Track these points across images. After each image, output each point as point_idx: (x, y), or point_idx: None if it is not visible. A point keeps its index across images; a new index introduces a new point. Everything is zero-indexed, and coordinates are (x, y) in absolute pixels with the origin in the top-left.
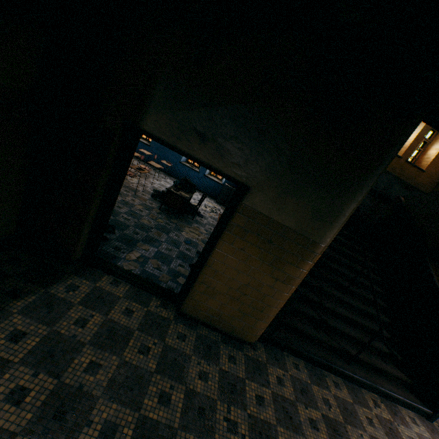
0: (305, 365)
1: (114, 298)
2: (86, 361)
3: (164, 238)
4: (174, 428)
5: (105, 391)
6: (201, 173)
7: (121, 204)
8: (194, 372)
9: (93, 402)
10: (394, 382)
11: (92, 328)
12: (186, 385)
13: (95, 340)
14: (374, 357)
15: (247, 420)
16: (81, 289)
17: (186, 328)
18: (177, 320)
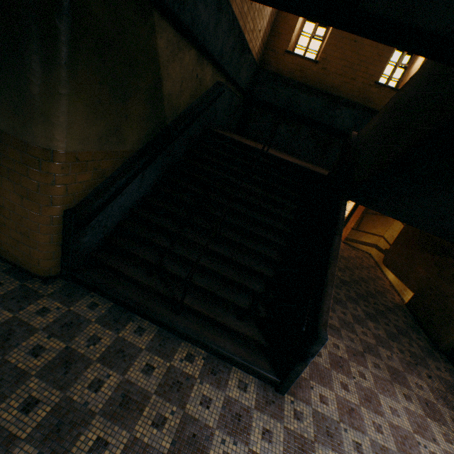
0: (112, 307)
1: None
2: None
3: None
4: None
5: None
6: None
7: None
8: None
9: None
10: (246, 343)
11: None
12: None
13: None
14: (223, 311)
15: None
16: None
17: None
18: None
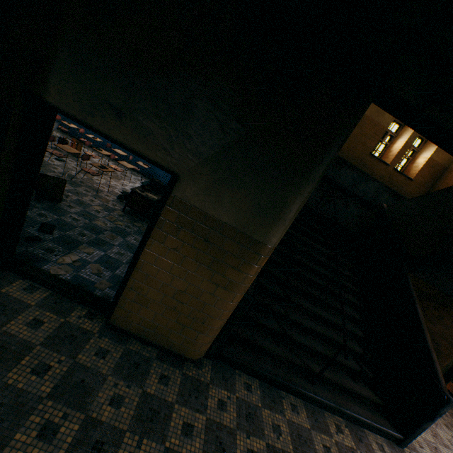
0: (260, 385)
1: (21, 306)
2: None
3: (119, 241)
4: None
5: None
6: None
7: (74, 203)
8: (105, 397)
9: None
10: (364, 403)
11: None
12: (88, 413)
13: None
14: (342, 375)
15: None
16: None
17: (113, 342)
18: (102, 333)
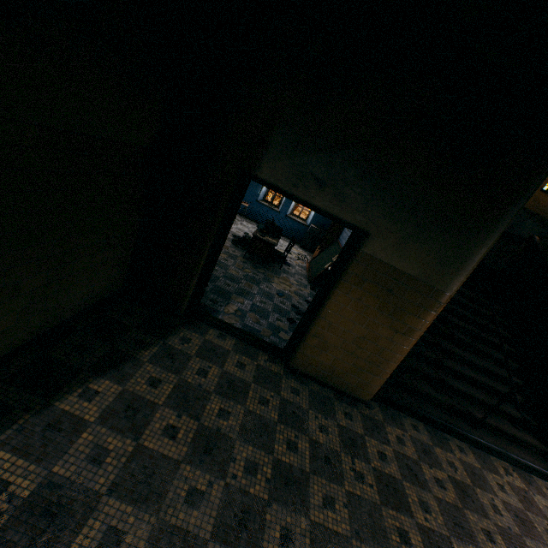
0: (425, 427)
1: (224, 351)
2: (216, 407)
3: (256, 290)
4: (306, 472)
5: (240, 434)
6: (282, 213)
7: None
8: (314, 425)
9: (232, 443)
10: (528, 451)
11: (213, 379)
12: (309, 436)
13: (218, 390)
14: (503, 423)
15: (372, 473)
16: (193, 342)
17: (298, 383)
18: (287, 375)
